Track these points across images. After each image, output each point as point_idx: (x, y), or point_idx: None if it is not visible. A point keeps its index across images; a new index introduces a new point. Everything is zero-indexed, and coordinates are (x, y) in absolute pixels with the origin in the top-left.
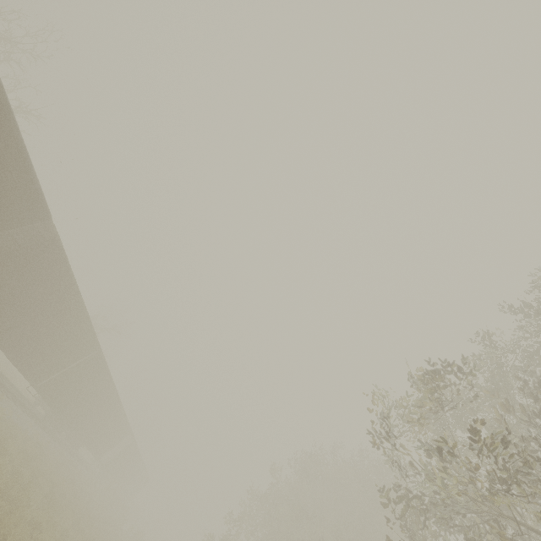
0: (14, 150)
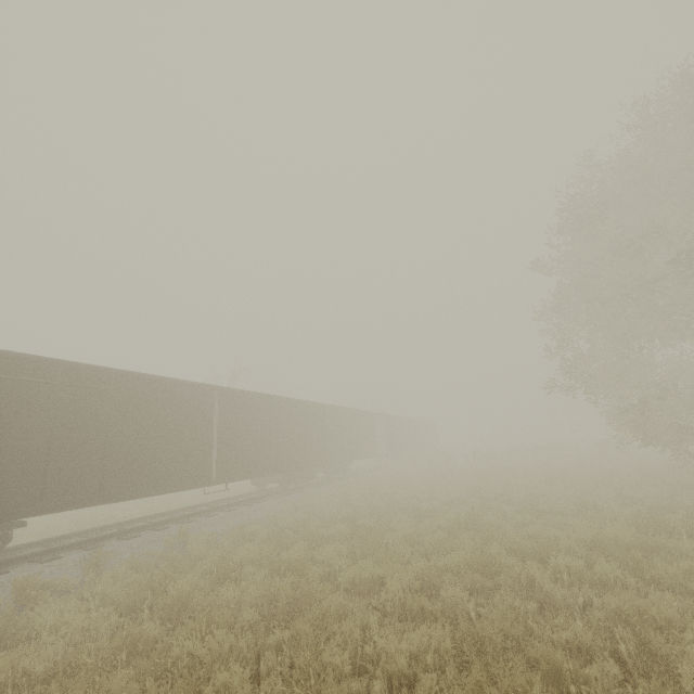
0: None
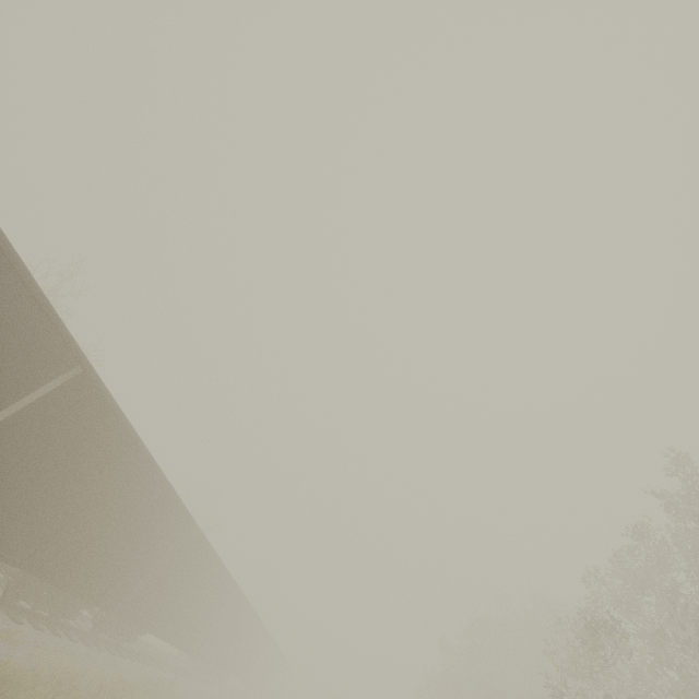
0: (166, 496)
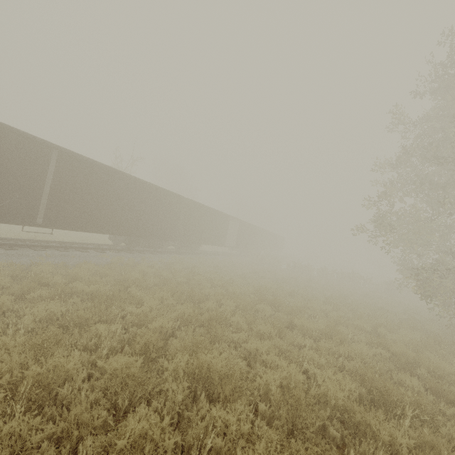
0: None
